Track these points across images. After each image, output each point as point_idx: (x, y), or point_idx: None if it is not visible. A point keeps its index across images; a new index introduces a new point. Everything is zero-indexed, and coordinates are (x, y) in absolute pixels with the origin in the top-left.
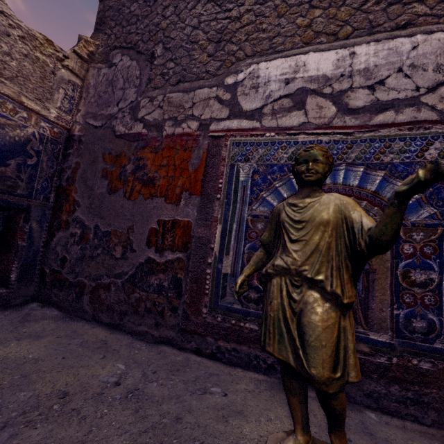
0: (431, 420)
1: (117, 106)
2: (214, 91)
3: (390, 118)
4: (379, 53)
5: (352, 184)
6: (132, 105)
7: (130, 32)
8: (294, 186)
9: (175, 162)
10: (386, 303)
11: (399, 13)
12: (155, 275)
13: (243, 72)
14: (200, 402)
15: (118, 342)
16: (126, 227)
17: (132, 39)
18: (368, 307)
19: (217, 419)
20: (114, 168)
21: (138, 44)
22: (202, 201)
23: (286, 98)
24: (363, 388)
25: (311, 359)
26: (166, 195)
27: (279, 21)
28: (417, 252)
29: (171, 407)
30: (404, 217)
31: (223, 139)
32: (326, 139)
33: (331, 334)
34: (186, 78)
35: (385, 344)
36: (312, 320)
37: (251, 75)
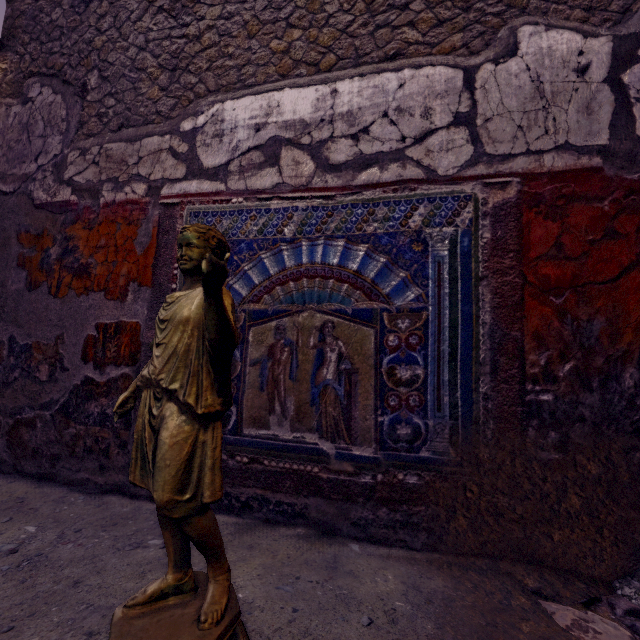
0: (421, 543)
1: (36, 162)
2: (167, 140)
3: (374, 177)
4: (364, 91)
5: (332, 262)
6: (56, 160)
7: (52, 51)
8: (267, 268)
9: (116, 242)
10: (370, 409)
11: (388, 39)
12: (95, 400)
13: (205, 114)
14: (123, 559)
15: (44, 498)
16: (54, 337)
17: (56, 63)
18: (350, 416)
19: (132, 576)
20: (34, 254)
21: (64, 69)
22: (154, 294)
23: (255, 151)
24: (350, 516)
25: (155, 482)
26: (106, 289)
27: (249, 43)
28: (402, 344)
29: (76, 570)
30: (389, 301)
31: (179, 208)
32: (303, 205)
33: (180, 451)
34: (130, 122)
35: (369, 459)
36: (162, 437)
37: (214, 119)
